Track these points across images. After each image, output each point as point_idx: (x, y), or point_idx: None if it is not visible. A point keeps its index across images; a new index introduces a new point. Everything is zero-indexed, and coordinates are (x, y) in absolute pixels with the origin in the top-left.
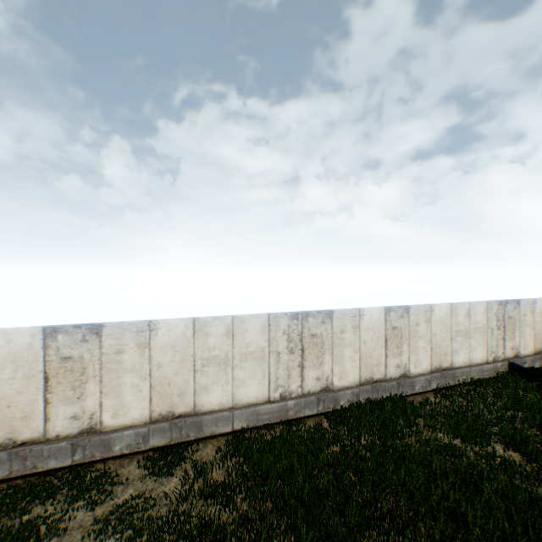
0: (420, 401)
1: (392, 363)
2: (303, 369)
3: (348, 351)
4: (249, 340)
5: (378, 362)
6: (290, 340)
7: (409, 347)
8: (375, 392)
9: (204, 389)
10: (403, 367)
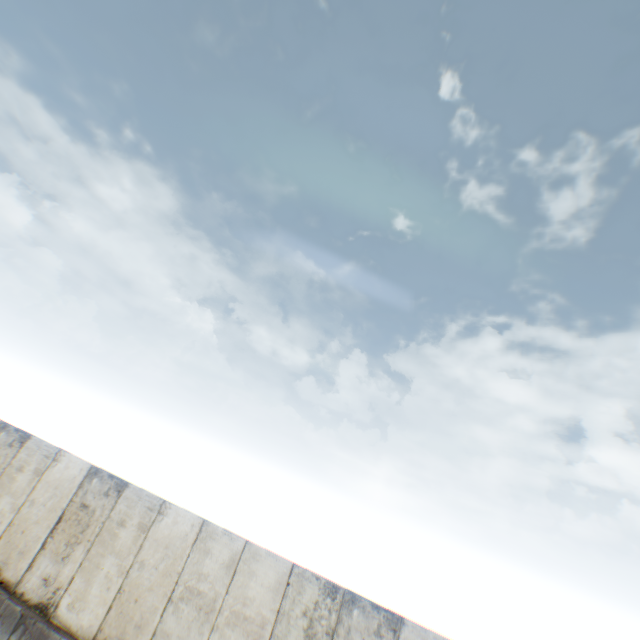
0: None
1: None
2: None
3: None
4: (251, 593)
5: None
6: (311, 634)
7: None
8: None
9: (165, 639)
10: None
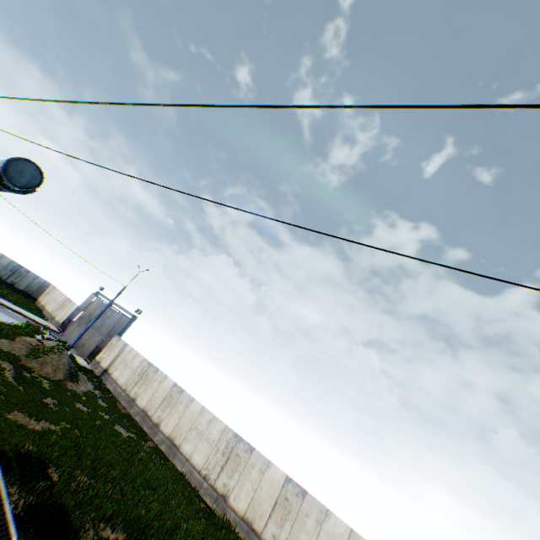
0: None
1: (271, 527)
2: (222, 470)
3: (248, 483)
4: (213, 431)
5: (263, 514)
6: (227, 447)
7: (291, 528)
8: (247, 536)
9: (187, 440)
10: None
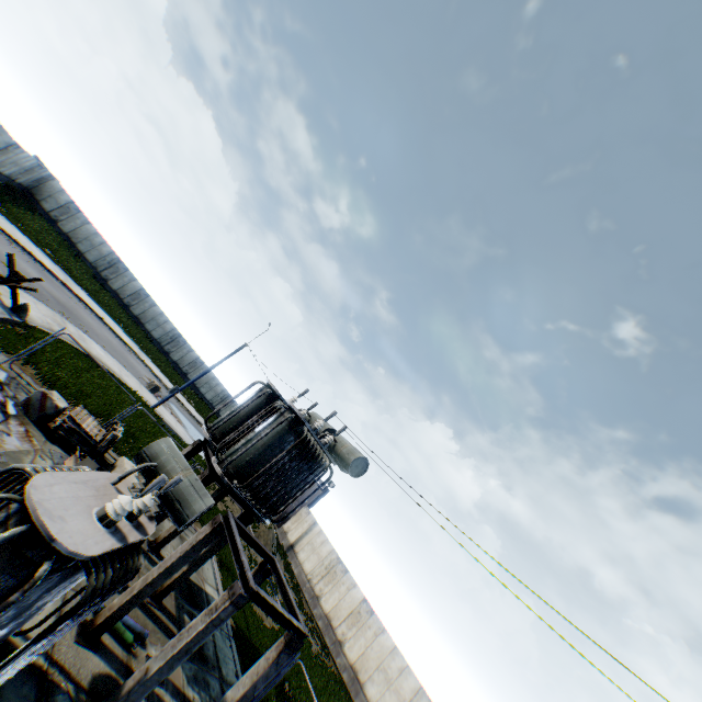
0: None
1: None
2: None
3: None
4: (404, 684)
5: None
6: None
7: None
8: None
9: (372, 679)
10: None
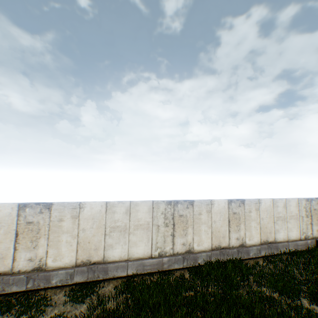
0: (252, 264)
1: (233, 236)
2: (174, 237)
3: (204, 227)
4: (140, 217)
5: (224, 235)
6: (166, 218)
7: (245, 226)
8: (222, 255)
9: (110, 247)
10: (241, 240)
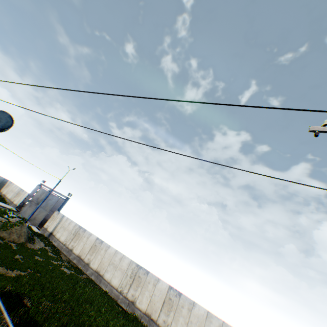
0: None
1: (162, 316)
2: (130, 286)
3: (147, 293)
4: (123, 264)
5: (157, 309)
6: (132, 273)
7: (174, 315)
8: (148, 323)
9: (107, 271)
10: (167, 324)
